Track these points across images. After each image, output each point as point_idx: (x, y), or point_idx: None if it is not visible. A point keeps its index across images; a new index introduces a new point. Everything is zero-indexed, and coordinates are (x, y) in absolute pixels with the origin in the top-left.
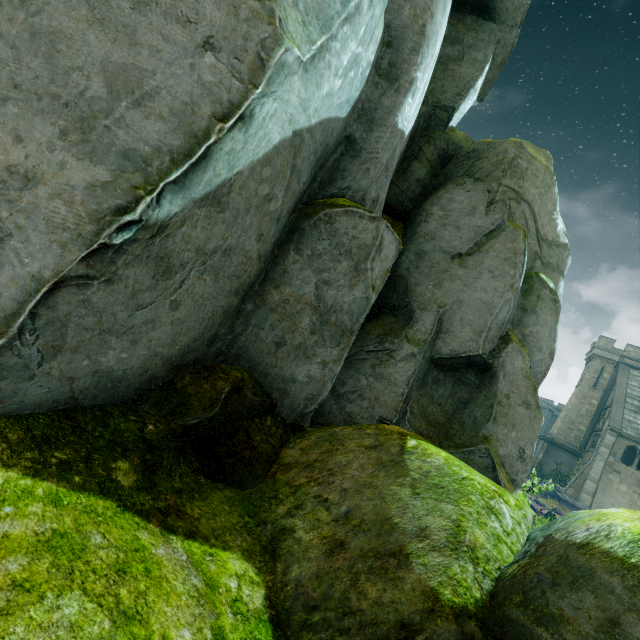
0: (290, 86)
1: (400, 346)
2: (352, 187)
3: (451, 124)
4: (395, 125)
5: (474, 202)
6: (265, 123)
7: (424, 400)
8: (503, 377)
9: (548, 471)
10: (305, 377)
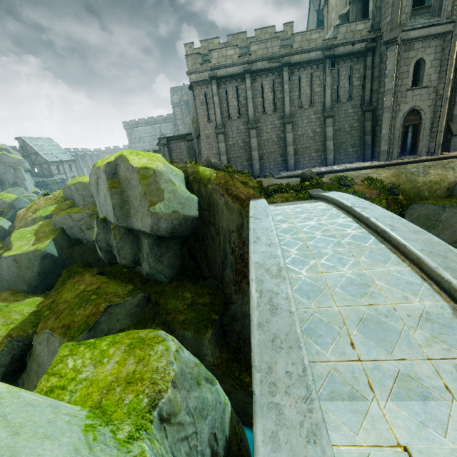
0: None
1: (7, 186)
2: None
3: None
4: None
5: (1, 165)
6: None
7: None
8: (18, 182)
9: None
10: None
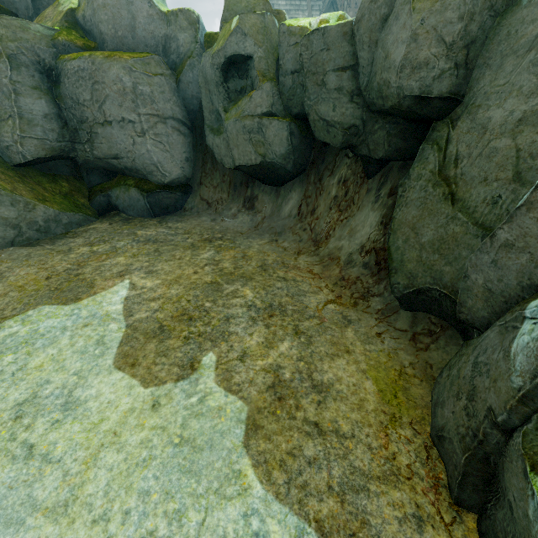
0: None
1: None
2: None
3: None
4: None
5: None
6: None
7: None
8: None
9: None
10: None
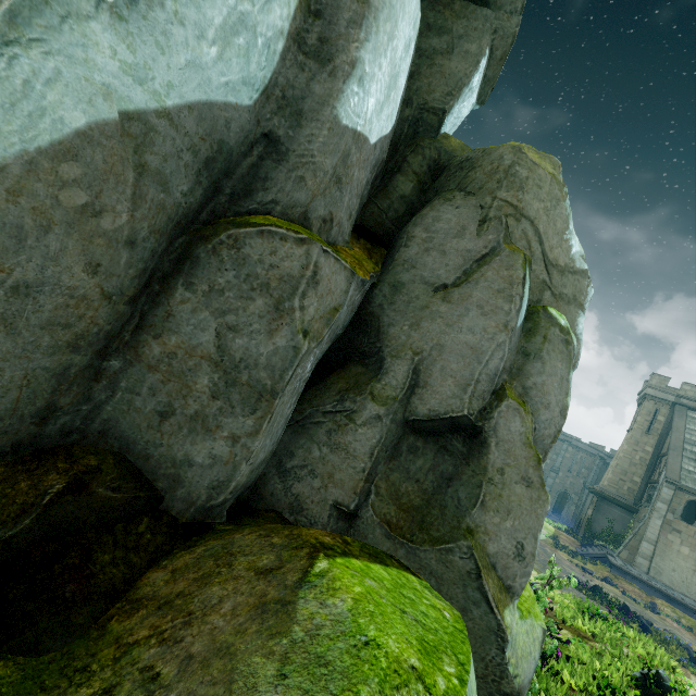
0: (85, 37)
1: (363, 406)
2: (281, 201)
3: (445, 131)
4: (335, 120)
5: (464, 220)
6: (35, 91)
7: (396, 476)
8: (495, 445)
9: (599, 530)
10: (206, 458)
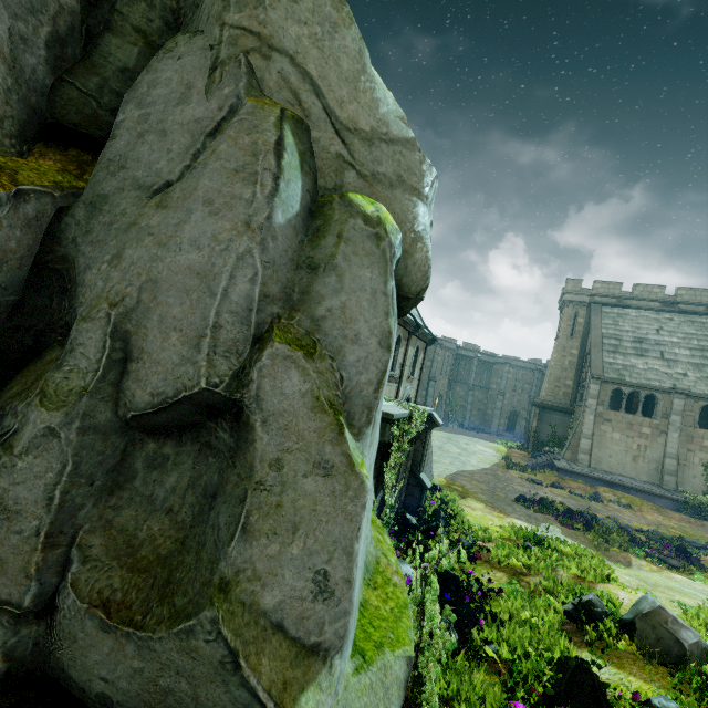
0: None
1: (25, 418)
2: None
3: None
4: None
5: (188, 75)
6: None
7: (128, 515)
8: (262, 425)
9: (545, 438)
10: None
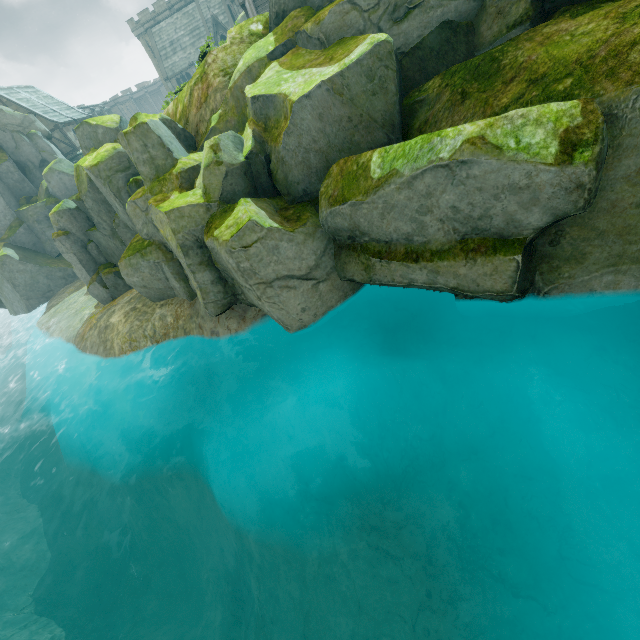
0: None
1: (33, 172)
2: None
3: None
4: None
5: (2, 134)
6: None
7: None
8: (48, 159)
9: None
10: (29, 190)
